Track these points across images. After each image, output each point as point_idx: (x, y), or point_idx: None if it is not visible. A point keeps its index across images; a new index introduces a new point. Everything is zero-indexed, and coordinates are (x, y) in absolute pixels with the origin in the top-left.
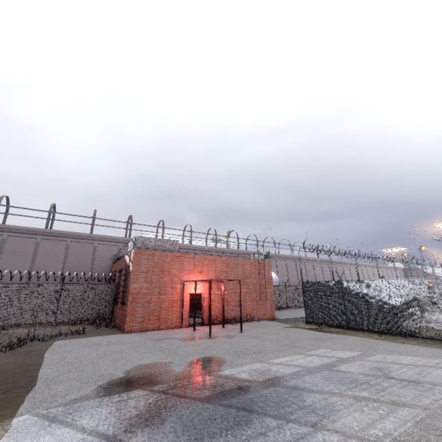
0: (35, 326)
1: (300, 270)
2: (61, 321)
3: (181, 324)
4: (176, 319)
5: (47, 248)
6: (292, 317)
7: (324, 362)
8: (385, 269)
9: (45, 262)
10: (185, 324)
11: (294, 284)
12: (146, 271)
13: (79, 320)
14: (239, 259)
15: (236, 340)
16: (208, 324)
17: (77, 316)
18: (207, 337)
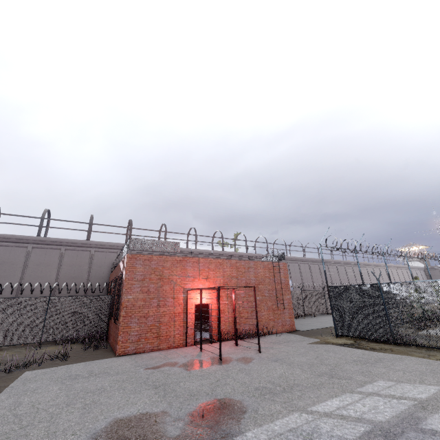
0: (18, 347)
1: (314, 273)
2: (48, 341)
3: (185, 342)
4: (179, 336)
5: (40, 257)
6: (315, 327)
7: (399, 411)
8: (404, 269)
9: (37, 272)
10: (190, 342)
11: (309, 288)
12: (141, 279)
13: (68, 338)
14: (251, 262)
15: (255, 365)
16: (218, 340)
17: (67, 334)
18: (217, 361)
